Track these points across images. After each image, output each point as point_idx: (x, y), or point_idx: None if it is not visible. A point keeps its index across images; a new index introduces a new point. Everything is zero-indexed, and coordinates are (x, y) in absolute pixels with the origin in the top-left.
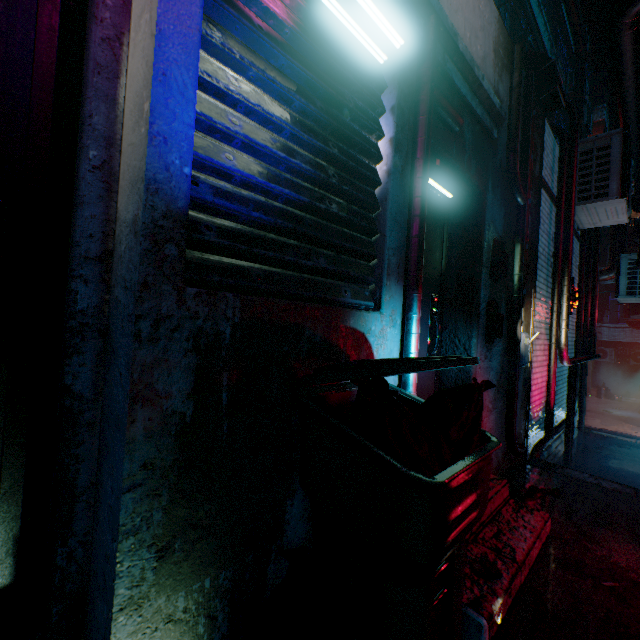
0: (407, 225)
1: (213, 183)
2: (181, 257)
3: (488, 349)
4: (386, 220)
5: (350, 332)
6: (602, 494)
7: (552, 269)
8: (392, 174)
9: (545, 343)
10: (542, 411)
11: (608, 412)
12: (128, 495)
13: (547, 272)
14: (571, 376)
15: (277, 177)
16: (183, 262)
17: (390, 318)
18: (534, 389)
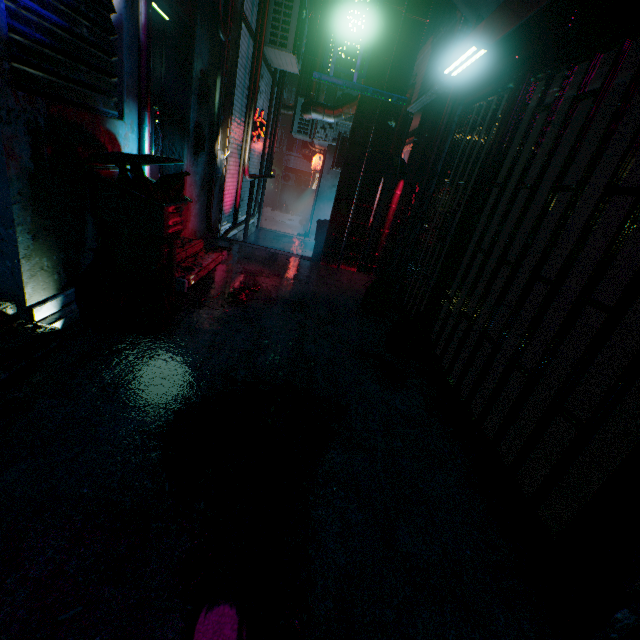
0: (138, 55)
1: (6, 5)
2: (12, 71)
3: (196, 159)
4: (123, 49)
5: (108, 133)
6: (251, 250)
7: (247, 101)
8: (125, 9)
9: (238, 161)
10: (232, 210)
11: (284, 222)
12: (15, 206)
13: (243, 103)
14: (252, 188)
15: (45, 2)
16: (13, 74)
17: (131, 127)
18: (227, 194)
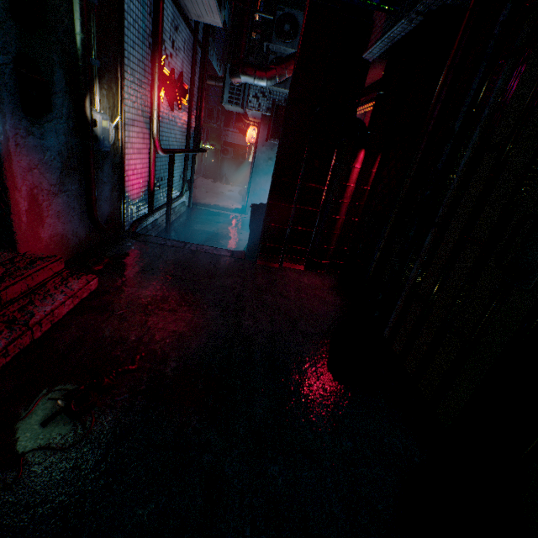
0: None
1: None
2: None
3: (34, 124)
4: None
5: None
6: (162, 250)
7: (152, 52)
8: None
9: (146, 132)
10: (146, 194)
11: (224, 193)
12: None
13: (145, 54)
14: (171, 165)
15: None
16: None
17: None
18: (132, 174)
